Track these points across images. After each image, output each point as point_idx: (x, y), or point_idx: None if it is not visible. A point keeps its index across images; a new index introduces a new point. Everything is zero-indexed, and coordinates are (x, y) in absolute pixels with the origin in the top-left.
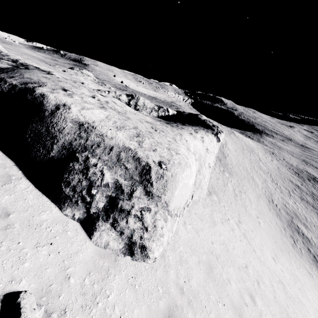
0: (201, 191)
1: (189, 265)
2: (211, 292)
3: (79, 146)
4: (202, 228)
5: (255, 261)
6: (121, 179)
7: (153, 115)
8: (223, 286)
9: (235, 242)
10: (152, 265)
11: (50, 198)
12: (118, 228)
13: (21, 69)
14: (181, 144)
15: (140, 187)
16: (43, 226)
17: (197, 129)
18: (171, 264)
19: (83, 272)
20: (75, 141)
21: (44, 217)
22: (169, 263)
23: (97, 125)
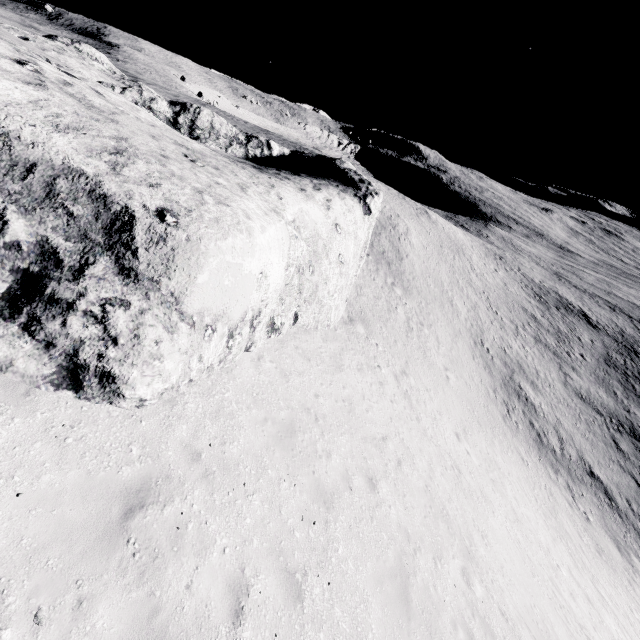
0: (321, 308)
1: (235, 422)
2: (272, 465)
3: None
4: (304, 371)
5: (411, 434)
6: (57, 237)
7: (234, 152)
8: (309, 460)
9: (378, 401)
10: (132, 412)
11: None
12: (41, 335)
13: None
14: (256, 199)
15: (106, 258)
16: None
17: (321, 184)
18: (187, 416)
19: None
20: None
21: None
22: (182, 414)
23: None
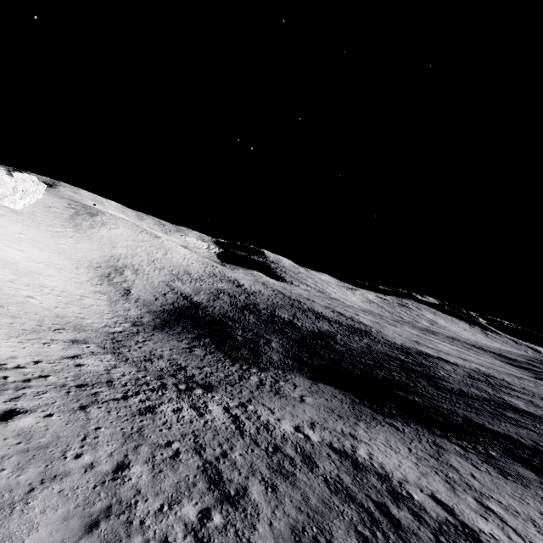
0: None
1: None
2: None
3: None
4: None
5: None
6: None
7: None
8: None
9: None
10: None
11: None
12: None
13: None
14: None
15: None
16: None
17: None
18: None
19: None
20: None
21: None
22: None
23: None
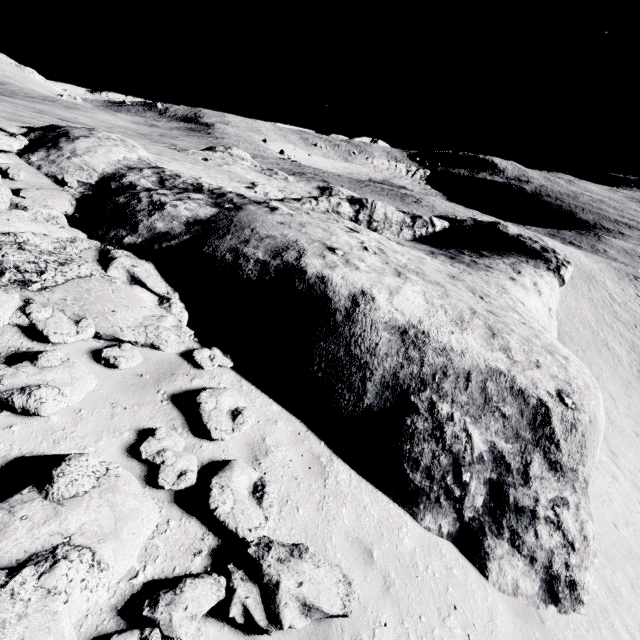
0: None
1: (625, 599)
2: None
3: (411, 380)
4: None
5: None
6: (499, 440)
7: (404, 236)
8: None
9: (637, 509)
10: (587, 617)
11: (389, 496)
12: (524, 550)
13: (236, 212)
14: (532, 321)
15: (536, 454)
16: (420, 567)
17: (514, 264)
18: (605, 605)
19: None
20: (402, 370)
21: (408, 544)
22: (602, 604)
23: (429, 328)
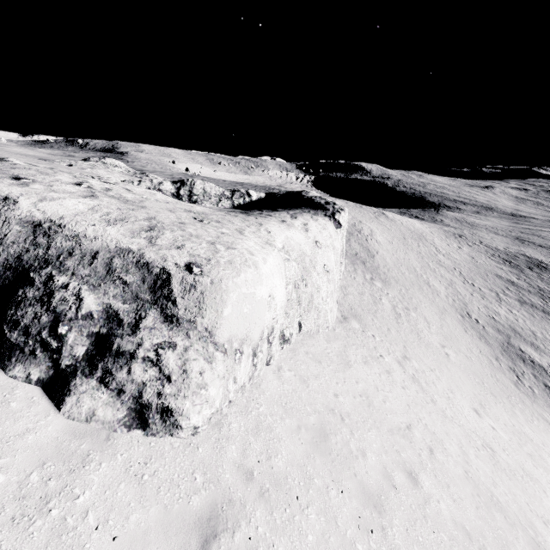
0: (319, 314)
1: (274, 434)
2: (317, 473)
3: (35, 261)
4: (319, 374)
5: (432, 417)
6: (117, 302)
7: (223, 205)
8: (348, 462)
9: (391, 390)
10: (189, 440)
11: None
12: (113, 385)
13: None
14: (252, 237)
15: (153, 311)
16: None
17: (296, 213)
18: (233, 436)
19: (29, 463)
20: (28, 254)
21: None
22: (229, 434)
23: (68, 222)
